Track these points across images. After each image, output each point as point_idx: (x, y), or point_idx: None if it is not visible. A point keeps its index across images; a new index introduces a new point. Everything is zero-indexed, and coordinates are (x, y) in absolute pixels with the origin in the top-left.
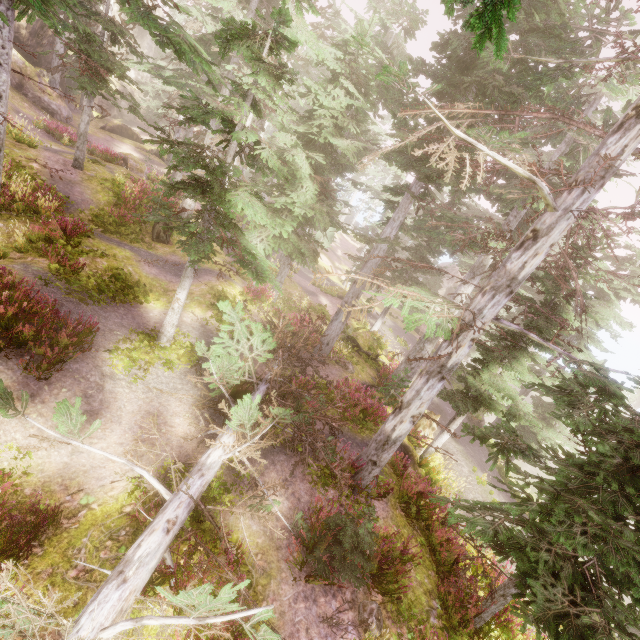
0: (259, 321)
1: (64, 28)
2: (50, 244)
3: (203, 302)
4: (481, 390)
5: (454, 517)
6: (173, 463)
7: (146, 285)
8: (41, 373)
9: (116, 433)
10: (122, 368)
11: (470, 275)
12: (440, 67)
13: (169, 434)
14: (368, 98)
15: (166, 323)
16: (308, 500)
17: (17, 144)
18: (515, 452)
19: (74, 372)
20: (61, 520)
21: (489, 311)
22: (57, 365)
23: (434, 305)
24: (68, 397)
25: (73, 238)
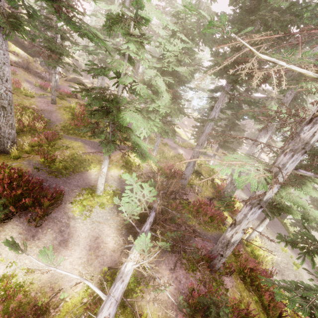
0: (148, 170)
1: (35, 37)
2: (41, 146)
3: (118, 165)
4: (282, 203)
5: (279, 296)
6: (107, 269)
7: (89, 160)
8: (36, 224)
9: (77, 251)
10: (78, 211)
11: (264, 131)
12: (236, 14)
13: (105, 248)
14: (193, 41)
15: (98, 183)
16: (185, 281)
17: (25, 97)
18: (317, 253)
19: (54, 218)
20: (50, 310)
21: (290, 165)
22: (45, 216)
23: (253, 168)
24: (51, 234)
25: (53, 141)
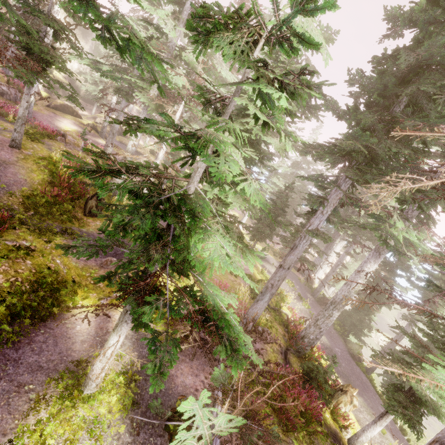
0: None
1: None
2: None
3: None
4: (428, 399)
5: None
6: None
7: (75, 278)
8: None
9: None
10: None
11: (376, 254)
12: (378, 79)
13: None
14: (292, 100)
15: (95, 370)
16: None
17: None
18: None
19: None
20: None
21: None
22: None
23: None
24: None
25: None
